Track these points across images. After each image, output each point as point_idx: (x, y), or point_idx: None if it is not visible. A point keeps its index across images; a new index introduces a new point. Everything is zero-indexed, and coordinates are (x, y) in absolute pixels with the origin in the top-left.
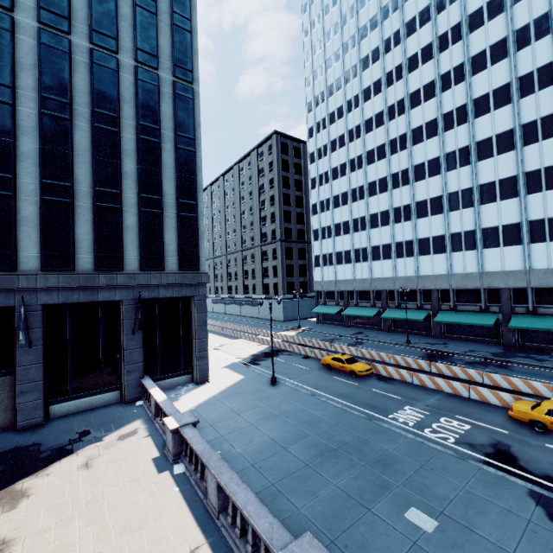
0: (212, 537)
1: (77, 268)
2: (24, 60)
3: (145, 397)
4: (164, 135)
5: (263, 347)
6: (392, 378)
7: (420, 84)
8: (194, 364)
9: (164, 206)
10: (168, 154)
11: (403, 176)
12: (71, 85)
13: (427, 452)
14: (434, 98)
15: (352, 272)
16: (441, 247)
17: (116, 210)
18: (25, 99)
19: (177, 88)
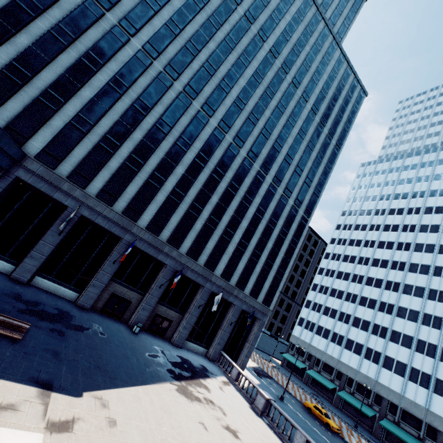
0: None
1: (230, 281)
2: (260, 192)
3: (220, 363)
4: (288, 236)
5: (255, 364)
6: None
7: (419, 261)
8: (241, 357)
9: (272, 268)
10: (285, 245)
11: (389, 307)
12: (269, 205)
13: None
14: (426, 275)
15: (326, 346)
16: (401, 371)
17: (256, 262)
18: (253, 206)
19: (302, 218)
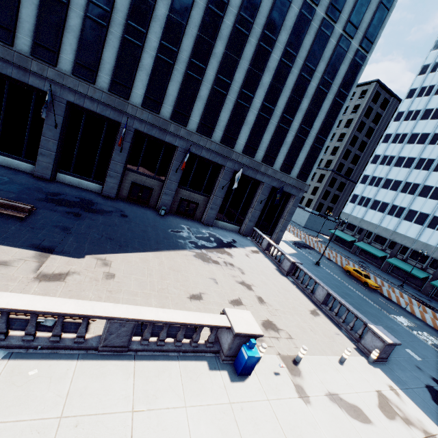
0: (320, 310)
1: (255, 157)
2: (288, 22)
3: (252, 237)
4: (332, 88)
5: (297, 239)
6: (391, 299)
7: None
8: (276, 232)
9: (309, 136)
10: (327, 102)
11: None
12: (302, 43)
13: (416, 338)
14: None
15: (380, 220)
16: None
17: (286, 130)
18: (277, 49)
19: (357, 55)
